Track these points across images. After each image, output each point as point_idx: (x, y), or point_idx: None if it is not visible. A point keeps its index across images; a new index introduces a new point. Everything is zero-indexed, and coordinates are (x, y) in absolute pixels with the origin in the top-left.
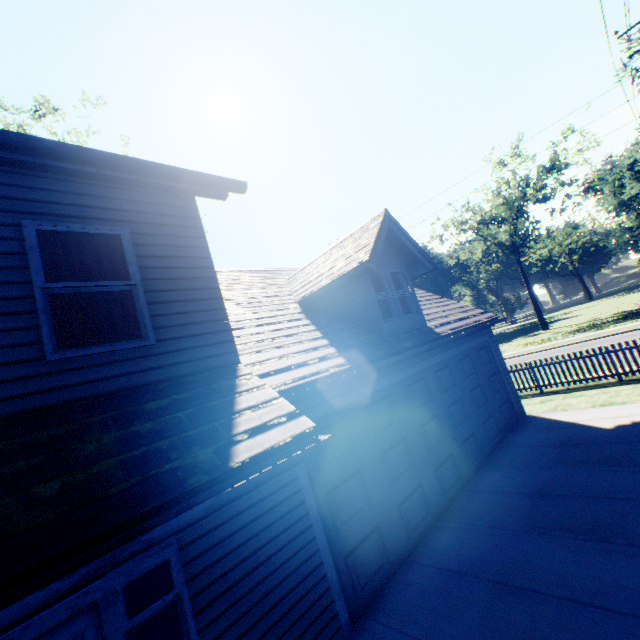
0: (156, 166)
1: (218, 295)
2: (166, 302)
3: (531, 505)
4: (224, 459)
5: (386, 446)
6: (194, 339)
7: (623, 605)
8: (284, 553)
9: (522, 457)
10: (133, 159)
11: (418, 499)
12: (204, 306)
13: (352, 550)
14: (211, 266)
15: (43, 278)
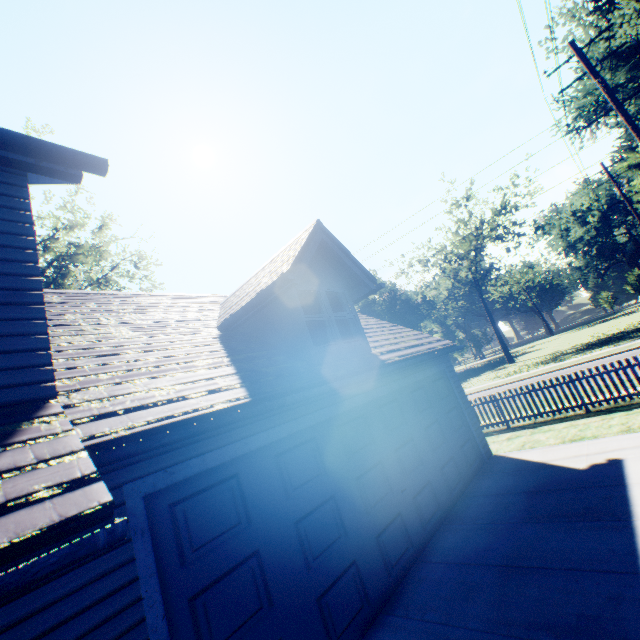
0: None
1: (36, 299)
2: None
3: (497, 585)
4: None
5: (304, 510)
6: None
7: None
8: None
9: (487, 510)
10: None
11: (350, 584)
12: (2, 313)
13: None
14: (33, 260)
15: None
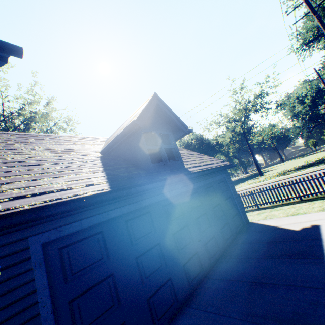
0: None
1: None
2: None
3: (248, 293)
4: None
5: (141, 251)
6: None
7: None
8: None
9: (245, 251)
10: None
11: (167, 291)
12: None
13: None
14: None
15: None
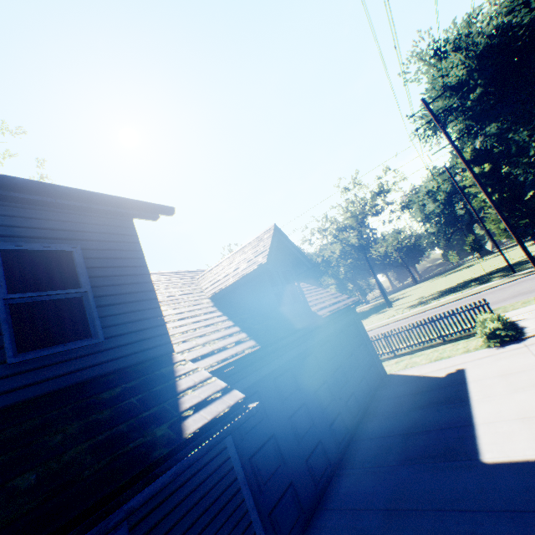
0: (105, 196)
1: (154, 296)
2: (112, 304)
3: (402, 443)
4: (178, 432)
5: (292, 411)
6: (136, 334)
7: (472, 505)
8: (220, 519)
9: (390, 407)
10: (87, 191)
11: (320, 453)
12: (143, 306)
13: (274, 507)
14: (147, 273)
15: (5, 290)
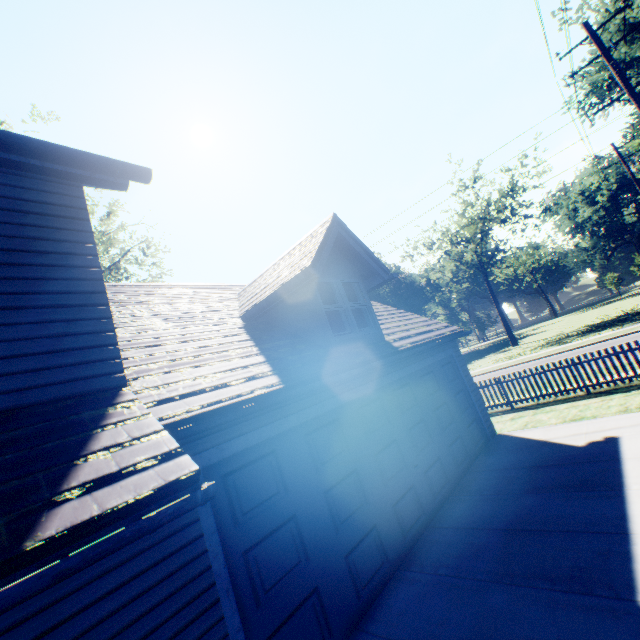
0: (11, 137)
1: (102, 301)
2: (15, 308)
3: (502, 545)
4: (18, 536)
5: (331, 482)
6: (55, 356)
7: None
8: None
9: (492, 483)
10: None
11: (372, 545)
12: (78, 314)
13: (279, 627)
14: (96, 265)
15: None
